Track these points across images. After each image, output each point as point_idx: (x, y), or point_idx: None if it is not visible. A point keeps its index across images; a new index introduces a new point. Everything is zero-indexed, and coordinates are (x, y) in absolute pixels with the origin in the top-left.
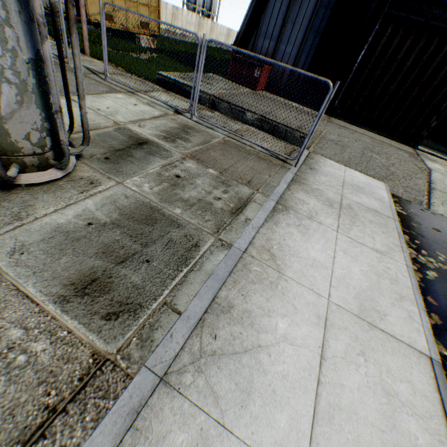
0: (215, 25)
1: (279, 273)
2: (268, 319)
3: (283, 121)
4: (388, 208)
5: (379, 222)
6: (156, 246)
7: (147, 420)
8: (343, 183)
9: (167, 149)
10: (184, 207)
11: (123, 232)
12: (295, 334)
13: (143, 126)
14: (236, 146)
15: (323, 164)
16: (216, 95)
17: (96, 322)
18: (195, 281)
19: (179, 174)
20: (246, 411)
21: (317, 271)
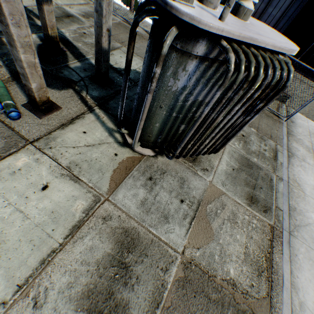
0: None
1: (303, 193)
2: (307, 213)
3: None
4: None
5: None
6: (259, 180)
7: (292, 244)
8: (309, 132)
9: None
10: (256, 157)
11: (245, 173)
12: None
13: None
14: None
15: (295, 117)
16: None
17: (262, 213)
18: (279, 197)
19: (242, 133)
20: (313, 244)
21: None
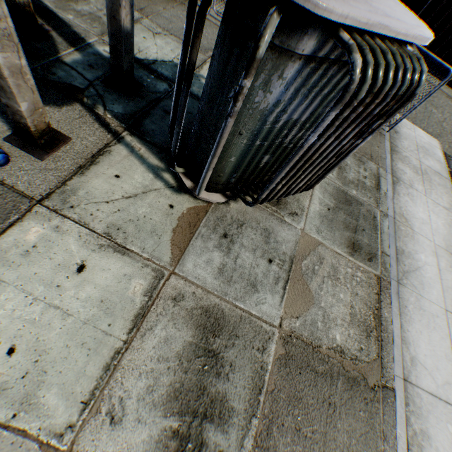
0: None
1: (411, 230)
2: (416, 255)
3: None
4: (444, 169)
5: (442, 184)
6: (360, 220)
7: (401, 295)
8: (416, 146)
9: None
10: (355, 188)
11: (343, 212)
12: (427, 261)
13: None
14: None
15: (399, 124)
16: None
17: (367, 263)
18: (385, 239)
19: None
20: (424, 290)
21: (424, 226)
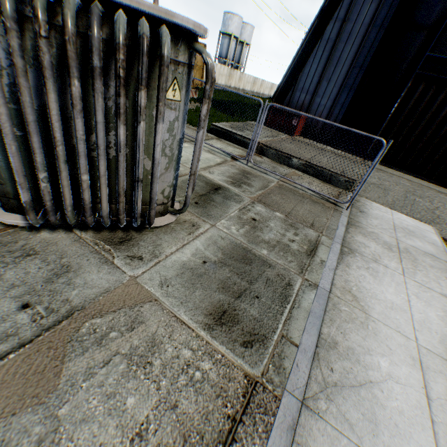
0: (243, 75)
1: (365, 314)
2: (370, 357)
3: (326, 166)
4: (443, 253)
5: (439, 267)
6: (259, 283)
7: (303, 436)
8: (393, 226)
9: (237, 193)
10: (268, 248)
11: (230, 270)
12: (397, 373)
13: (212, 173)
14: (290, 190)
15: (369, 207)
16: (264, 142)
17: (237, 348)
18: (299, 317)
19: (254, 217)
20: (378, 439)
21: (397, 314)
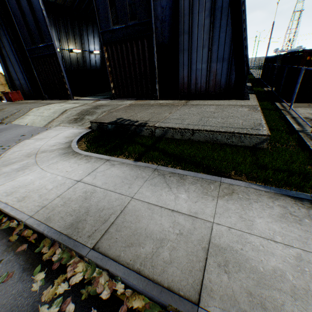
0: None
1: None
2: None
3: None
4: None
5: None
6: None
7: None
8: None
9: None
10: None
11: None
12: None
13: None
14: None
15: None
16: None
17: None
18: None
19: None
20: None
21: None
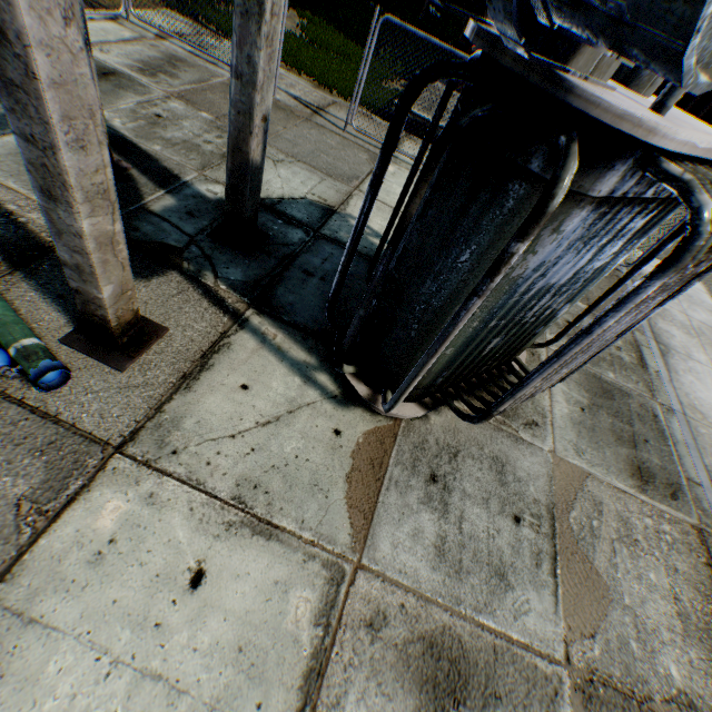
0: None
1: None
2: None
3: None
4: None
5: None
6: (635, 423)
7: None
8: None
9: None
10: (609, 369)
11: (605, 413)
12: None
13: None
14: None
15: None
16: None
17: (670, 503)
18: (683, 453)
19: (566, 318)
20: None
21: None
